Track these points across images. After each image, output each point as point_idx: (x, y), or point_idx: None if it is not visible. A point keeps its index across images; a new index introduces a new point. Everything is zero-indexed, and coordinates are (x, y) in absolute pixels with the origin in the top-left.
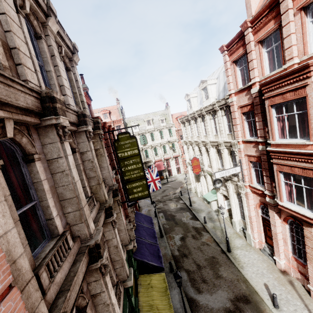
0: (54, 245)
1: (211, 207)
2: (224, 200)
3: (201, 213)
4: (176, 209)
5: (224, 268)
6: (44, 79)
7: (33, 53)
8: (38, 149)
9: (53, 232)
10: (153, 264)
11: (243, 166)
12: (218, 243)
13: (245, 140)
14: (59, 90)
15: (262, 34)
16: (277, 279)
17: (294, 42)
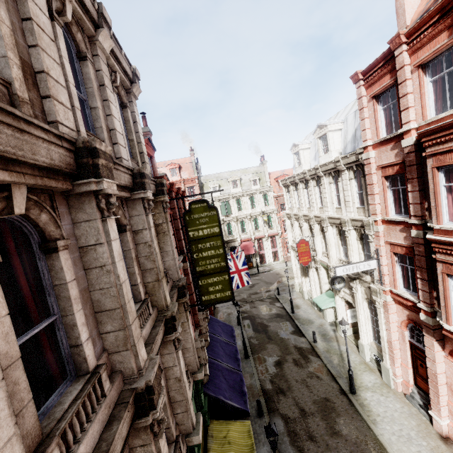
0: (79, 393)
1: (325, 317)
2: (347, 308)
3: (308, 325)
4: (270, 315)
5: (345, 419)
6: (87, 120)
7: (71, 81)
8: (67, 231)
9: (79, 367)
10: (233, 404)
11: (382, 260)
12: (335, 377)
13: (387, 219)
14: (107, 137)
15: (426, 54)
16: (434, 451)
17: None
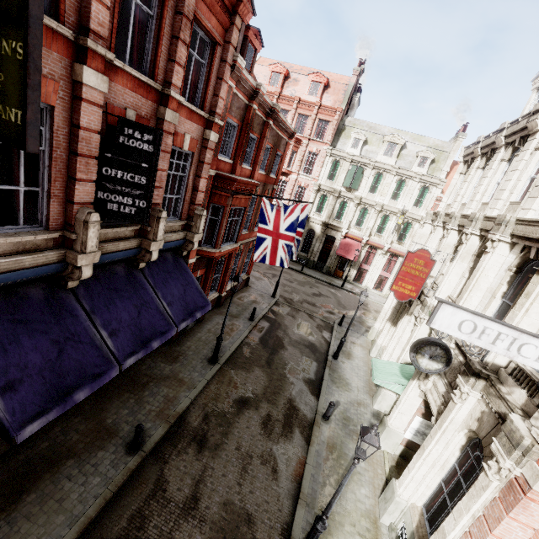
0: None
1: (375, 397)
2: (419, 413)
3: (339, 389)
4: (301, 338)
5: None
6: None
7: None
8: None
9: None
10: None
11: None
12: (299, 499)
13: None
14: None
15: None
16: None
17: None
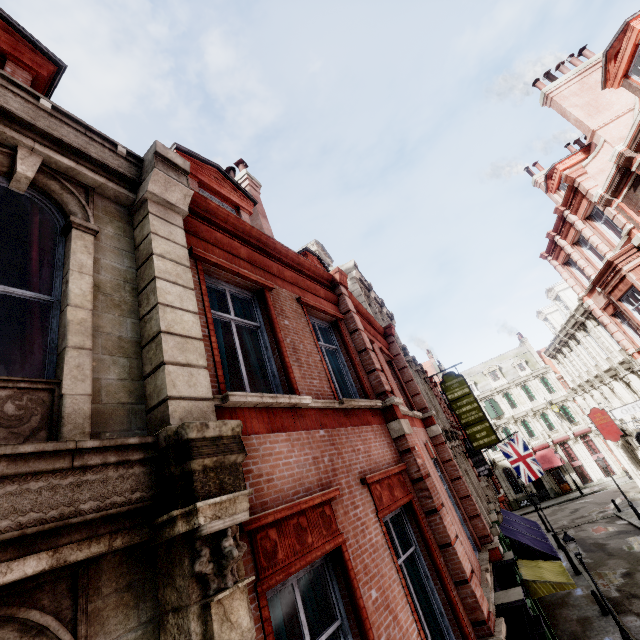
0: None
1: None
2: None
3: None
4: (607, 533)
5: None
6: None
7: None
8: None
9: None
10: (538, 549)
11: None
12: None
13: (637, 350)
14: None
15: (571, 238)
16: None
17: (598, 242)
